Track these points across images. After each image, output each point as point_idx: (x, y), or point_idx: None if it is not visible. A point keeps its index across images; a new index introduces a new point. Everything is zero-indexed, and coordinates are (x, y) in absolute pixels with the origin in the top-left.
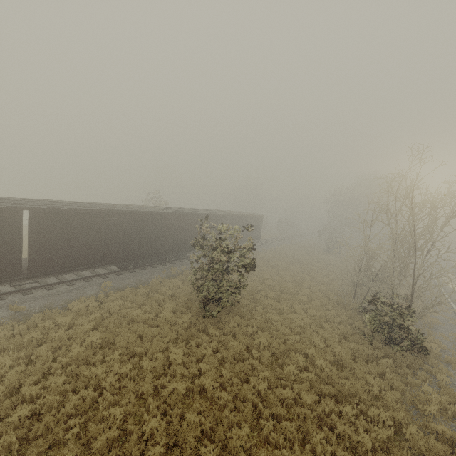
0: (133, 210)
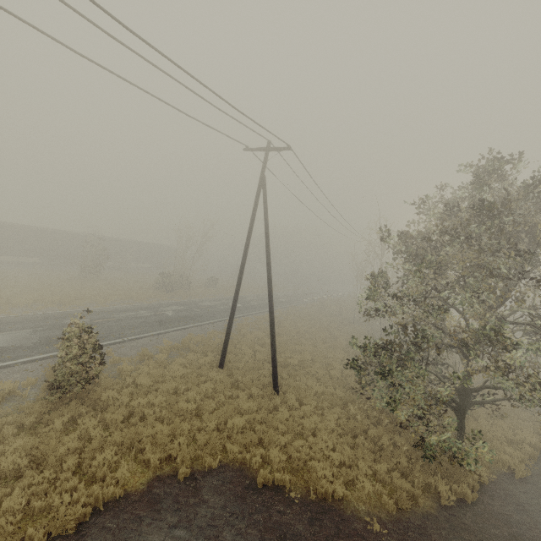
0: (57, 231)
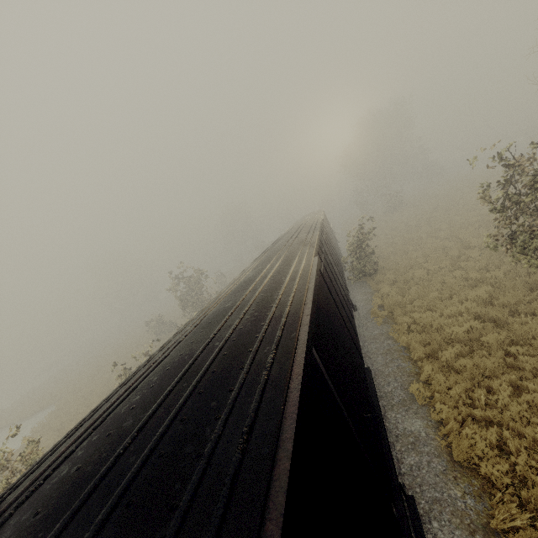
0: (315, 243)
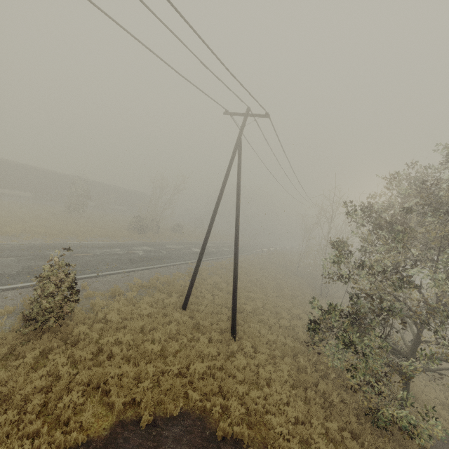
0: (48, 171)
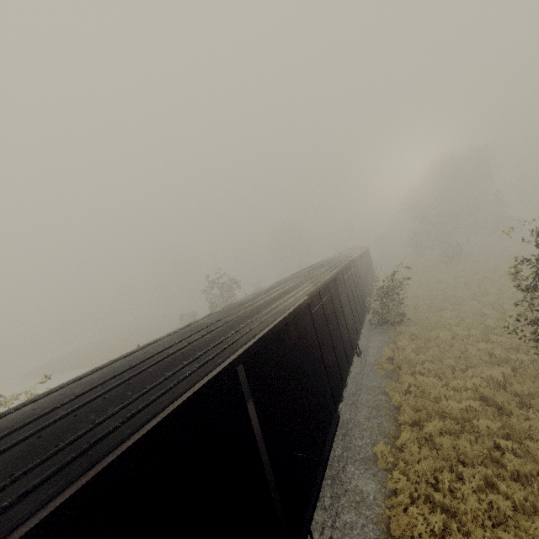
0: (321, 282)
